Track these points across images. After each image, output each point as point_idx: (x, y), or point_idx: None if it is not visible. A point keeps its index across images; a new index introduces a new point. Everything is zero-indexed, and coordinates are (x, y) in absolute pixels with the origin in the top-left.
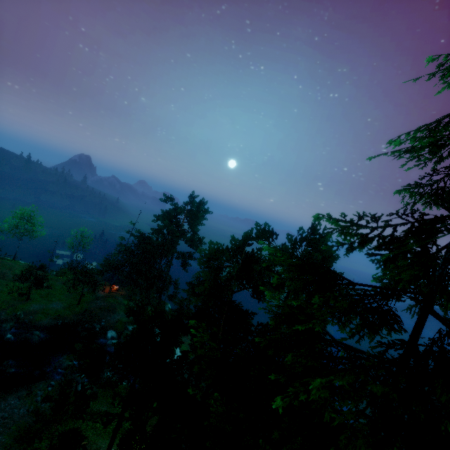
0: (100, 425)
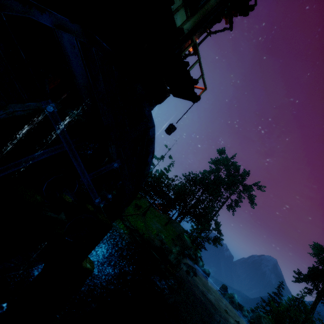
0: None
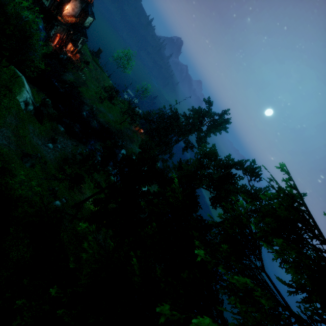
0: (92, 185)
